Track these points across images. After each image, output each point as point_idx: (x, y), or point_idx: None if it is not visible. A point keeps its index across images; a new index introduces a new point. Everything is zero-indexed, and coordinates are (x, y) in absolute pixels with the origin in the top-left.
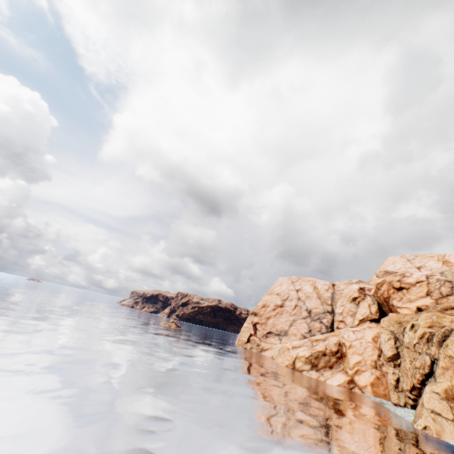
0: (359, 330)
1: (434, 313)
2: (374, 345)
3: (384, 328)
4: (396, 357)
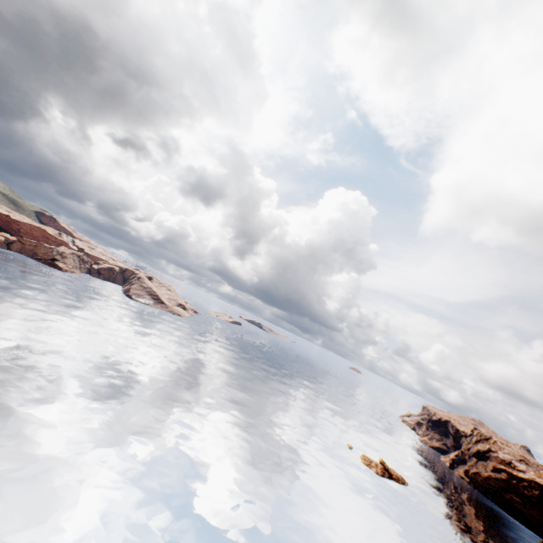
0: None
1: None
2: None
3: None
4: None
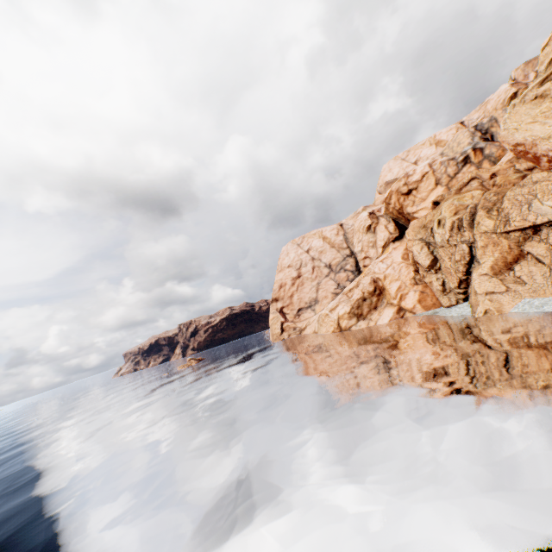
0: (386, 257)
1: (454, 198)
2: (407, 263)
3: (411, 240)
4: (435, 262)
